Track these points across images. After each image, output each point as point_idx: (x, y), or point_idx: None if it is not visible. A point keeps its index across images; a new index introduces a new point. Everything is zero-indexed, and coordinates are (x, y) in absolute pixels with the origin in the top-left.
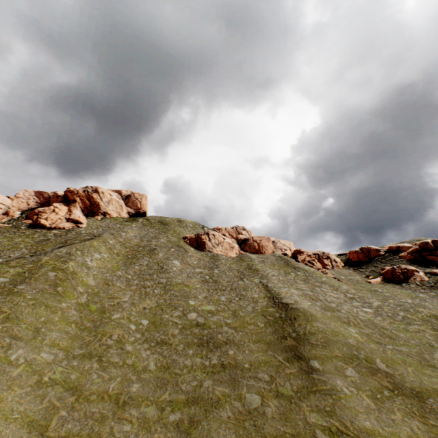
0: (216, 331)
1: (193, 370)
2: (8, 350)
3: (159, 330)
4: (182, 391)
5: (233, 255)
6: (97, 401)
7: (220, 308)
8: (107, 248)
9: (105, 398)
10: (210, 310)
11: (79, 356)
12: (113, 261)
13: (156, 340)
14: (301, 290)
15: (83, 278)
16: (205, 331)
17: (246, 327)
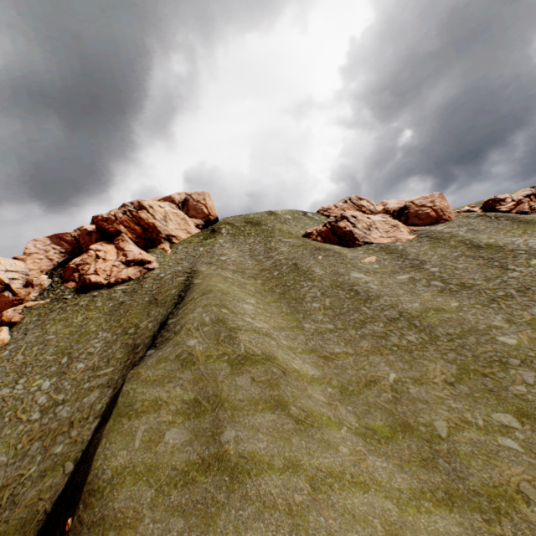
0: None
1: None
2: None
3: None
4: None
5: (410, 237)
6: None
7: None
8: (239, 289)
9: None
10: None
11: None
12: (270, 306)
13: None
14: None
15: (289, 363)
16: None
17: None
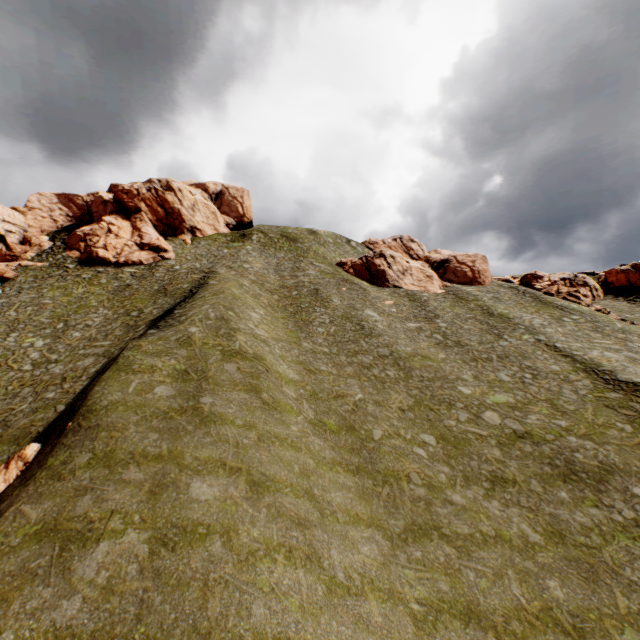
0: (563, 447)
1: (609, 536)
2: (319, 560)
3: (466, 453)
4: (639, 586)
5: (439, 291)
6: (530, 634)
7: (521, 398)
8: (252, 298)
9: (536, 625)
10: (508, 403)
11: (407, 534)
12: (277, 321)
13: (482, 476)
14: (616, 351)
15: (275, 366)
16: (544, 448)
17: (606, 434)
